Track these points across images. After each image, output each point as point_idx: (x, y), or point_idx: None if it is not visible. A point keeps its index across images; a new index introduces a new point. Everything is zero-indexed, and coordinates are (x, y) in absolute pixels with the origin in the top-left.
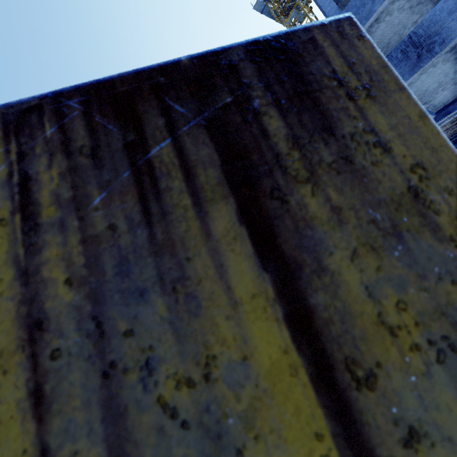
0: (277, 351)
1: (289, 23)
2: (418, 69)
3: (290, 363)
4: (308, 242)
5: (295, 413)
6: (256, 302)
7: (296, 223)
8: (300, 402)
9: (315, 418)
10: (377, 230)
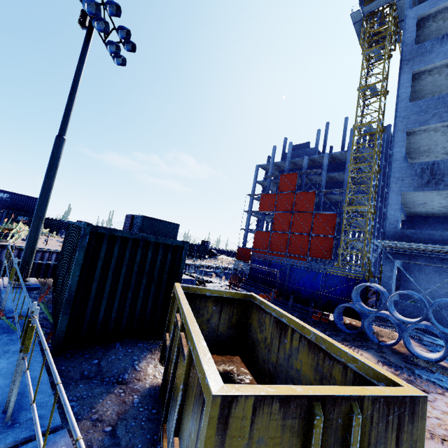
0: None
1: (367, 55)
2: (421, 190)
3: None
4: (401, 443)
5: None
6: None
7: (401, 440)
8: None
9: None
10: (409, 445)
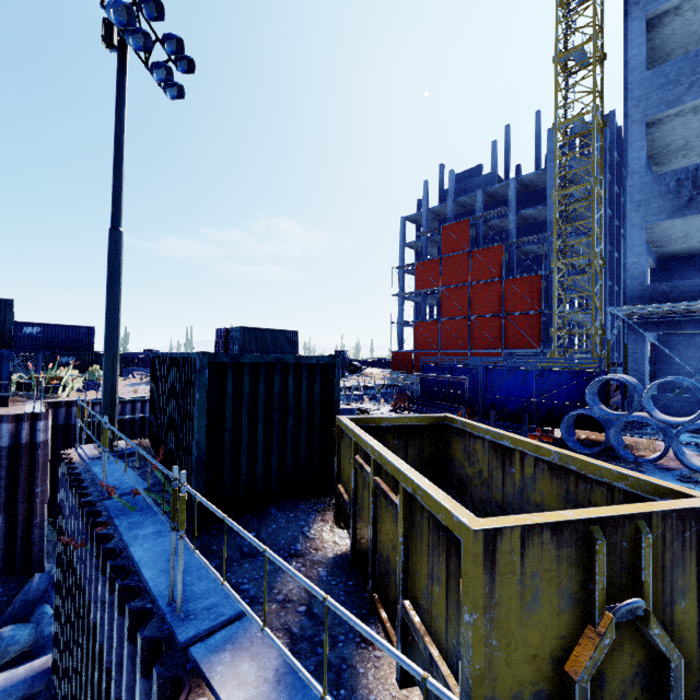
0: (694, 581)
1: None
2: (680, 216)
3: (695, 584)
4: None
5: (693, 591)
6: (693, 572)
7: None
8: (694, 590)
9: (695, 592)
10: None
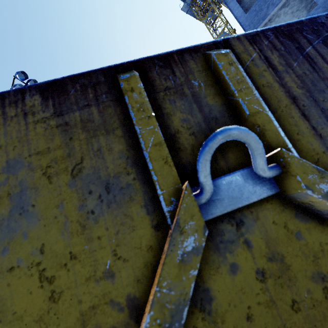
0: None
1: (206, 21)
2: None
3: None
4: None
5: None
6: None
7: None
8: None
9: None
10: None
